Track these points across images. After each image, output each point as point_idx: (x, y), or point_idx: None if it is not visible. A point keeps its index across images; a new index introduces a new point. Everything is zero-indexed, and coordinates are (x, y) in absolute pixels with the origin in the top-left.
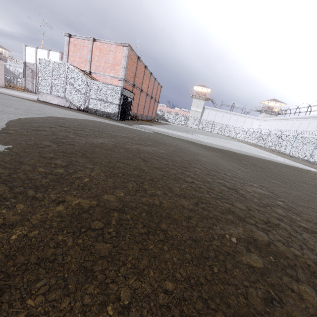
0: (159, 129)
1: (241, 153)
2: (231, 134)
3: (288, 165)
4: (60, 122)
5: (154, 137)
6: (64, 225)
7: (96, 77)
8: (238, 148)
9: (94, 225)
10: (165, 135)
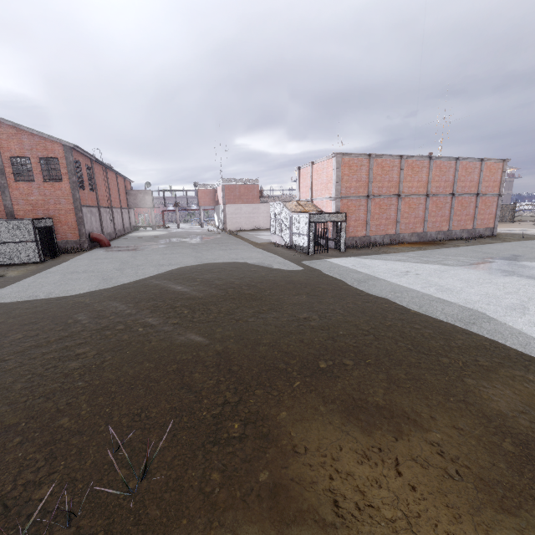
0: (351, 262)
1: (401, 306)
2: None
3: (501, 352)
4: (189, 268)
5: (243, 277)
6: (76, 302)
7: (316, 203)
8: (478, 299)
9: (77, 304)
10: (310, 273)
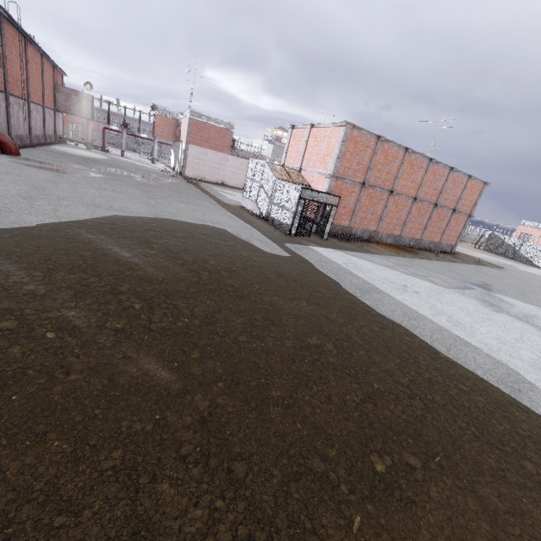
0: (341, 258)
1: (426, 344)
2: None
3: None
4: (140, 221)
5: (219, 254)
6: None
7: (304, 175)
8: (497, 345)
9: None
10: (300, 264)
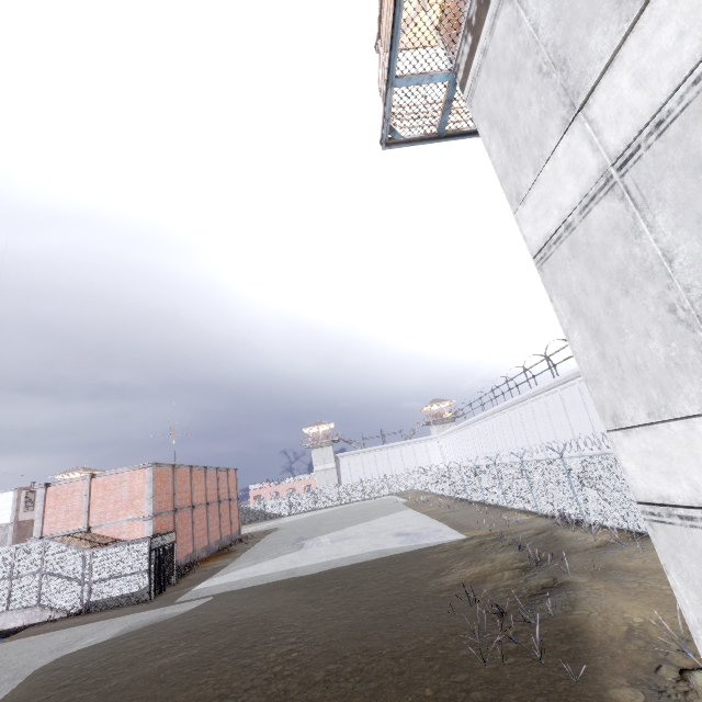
0: (230, 577)
1: (350, 565)
2: (402, 486)
3: (412, 552)
4: (54, 676)
5: (200, 620)
6: None
7: (101, 531)
8: (359, 549)
9: None
10: (232, 593)
